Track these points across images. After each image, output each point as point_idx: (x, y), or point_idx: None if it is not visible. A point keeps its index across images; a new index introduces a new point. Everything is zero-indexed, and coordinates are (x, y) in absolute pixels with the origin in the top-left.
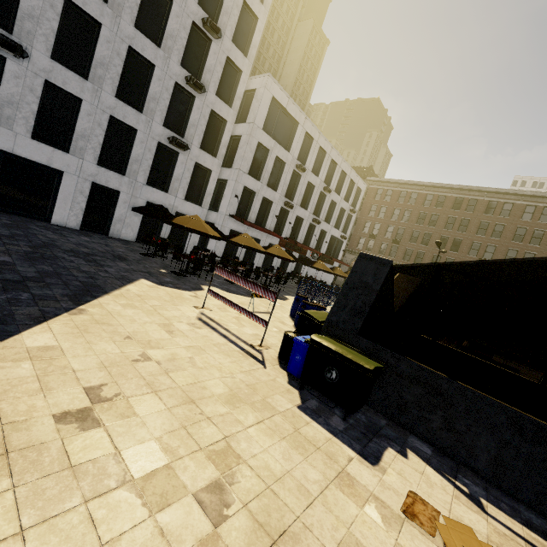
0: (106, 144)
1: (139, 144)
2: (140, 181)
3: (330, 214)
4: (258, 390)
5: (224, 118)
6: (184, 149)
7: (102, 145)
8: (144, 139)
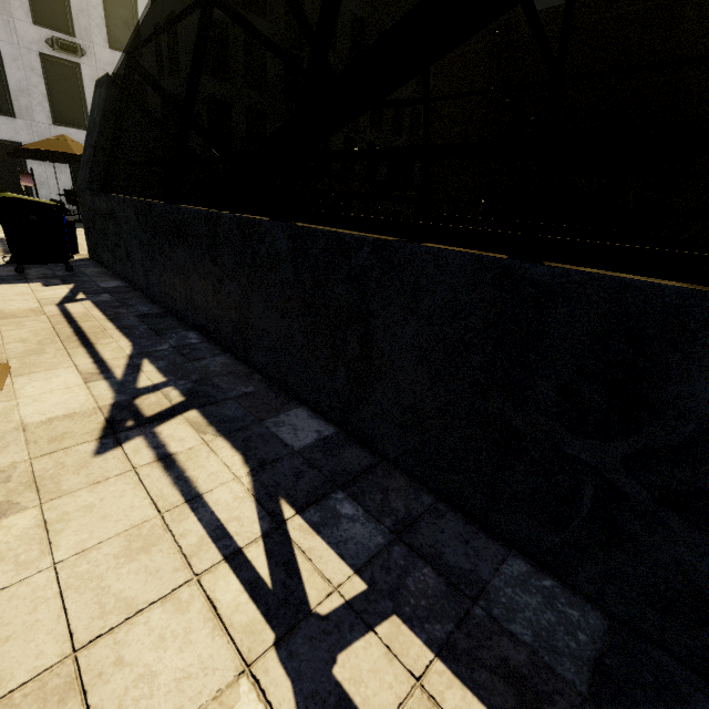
0: None
1: (12, 63)
2: (42, 122)
3: (379, 116)
4: None
5: None
6: (78, 55)
7: None
8: (16, 54)
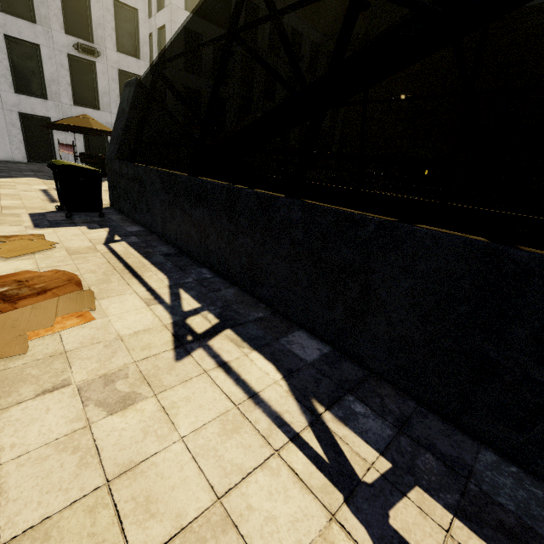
0: (16, 70)
1: (48, 61)
2: (66, 103)
3: None
4: (7, 208)
5: (133, 6)
6: (95, 56)
7: (13, 71)
8: (51, 54)
